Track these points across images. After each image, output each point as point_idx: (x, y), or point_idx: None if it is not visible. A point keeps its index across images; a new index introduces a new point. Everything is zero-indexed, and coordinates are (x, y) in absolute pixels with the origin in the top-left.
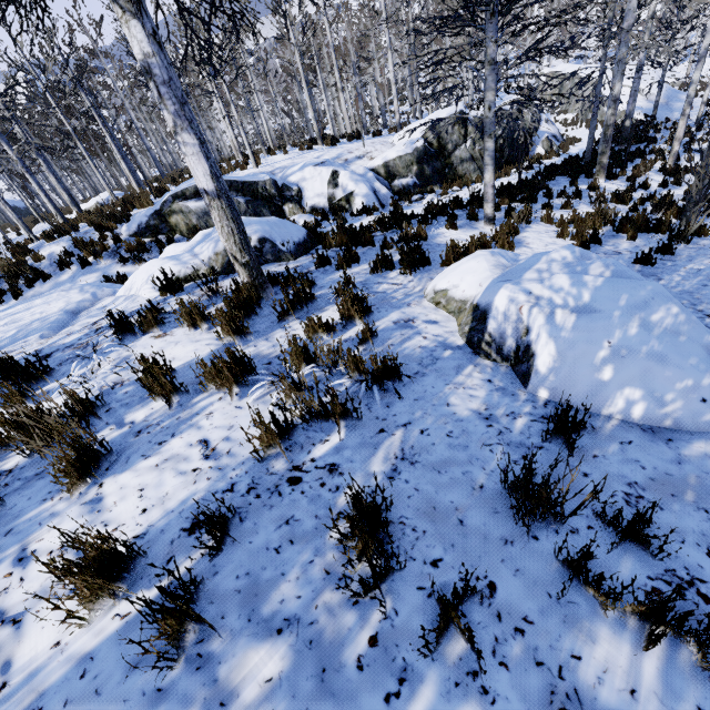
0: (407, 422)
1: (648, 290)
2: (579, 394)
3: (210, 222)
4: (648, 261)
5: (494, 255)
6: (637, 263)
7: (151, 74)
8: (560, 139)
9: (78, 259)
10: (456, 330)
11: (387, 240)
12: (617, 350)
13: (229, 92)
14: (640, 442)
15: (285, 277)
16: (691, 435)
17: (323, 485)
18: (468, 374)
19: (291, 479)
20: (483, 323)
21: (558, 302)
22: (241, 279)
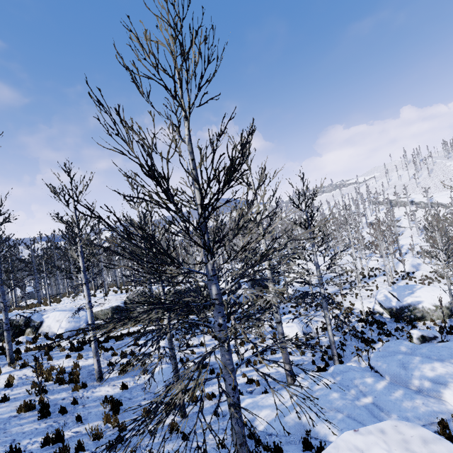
0: None
1: None
2: None
3: None
4: None
5: None
6: None
7: None
8: None
9: None
10: None
11: None
12: None
13: (46, 278)
14: None
15: None
16: None
17: None
18: None
19: None
20: None
21: None
22: None
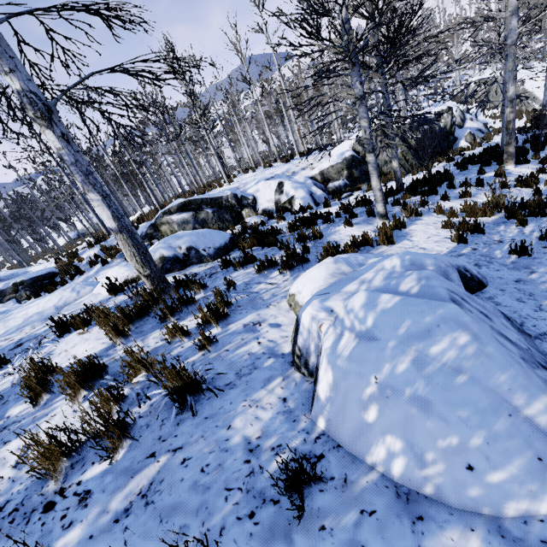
0: (180, 446)
1: (436, 315)
2: (347, 432)
3: (186, 228)
4: (524, 251)
5: (337, 263)
6: (513, 253)
7: (63, 160)
8: (485, 131)
9: (100, 259)
10: (292, 334)
11: (291, 239)
12: (382, 387)
13: (208, 139)
14: (384, 514)
15: (186, 281)
16: (450, 514)
17: (63, 517)
18: (271, 389)
19: (47, 504)
20: (296, 335)
21: (347, 324)
22: (147, 286)
